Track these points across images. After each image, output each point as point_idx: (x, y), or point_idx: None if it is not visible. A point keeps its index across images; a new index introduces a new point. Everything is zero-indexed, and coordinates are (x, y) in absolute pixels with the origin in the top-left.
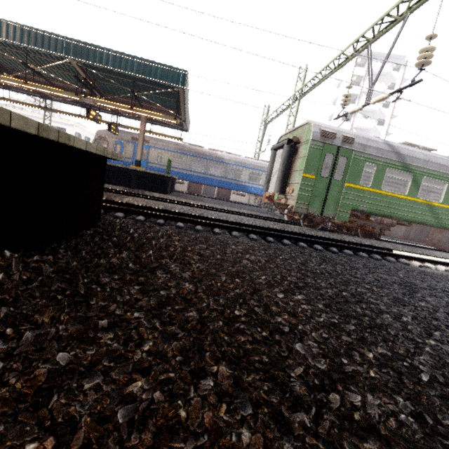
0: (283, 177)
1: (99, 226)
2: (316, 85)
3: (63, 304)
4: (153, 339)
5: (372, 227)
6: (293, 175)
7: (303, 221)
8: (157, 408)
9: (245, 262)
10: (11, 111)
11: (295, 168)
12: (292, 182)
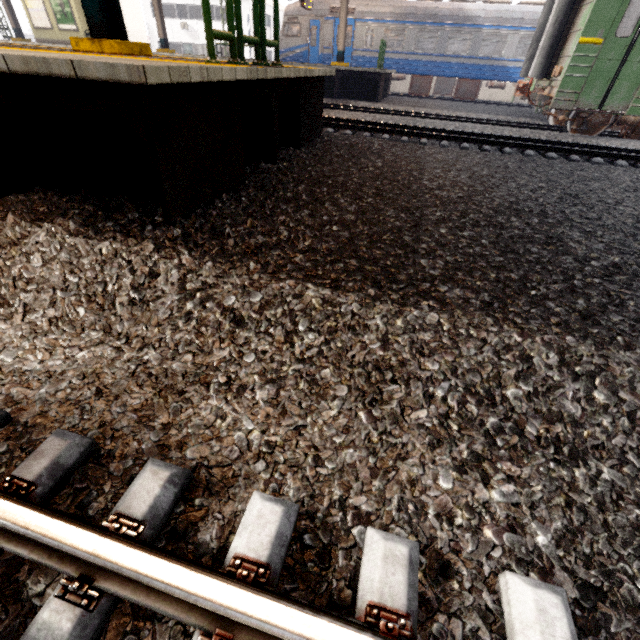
0: (551, 48)
1: (322, 136)
2: None
3: (323, 163)
4: (359, 174)
5: None
6: (570, 41)
7: (572, 123)
8: (360, 183)
9: (428, 158)
10: (299, 69)
11: (577, 25)
12: (565, 55)
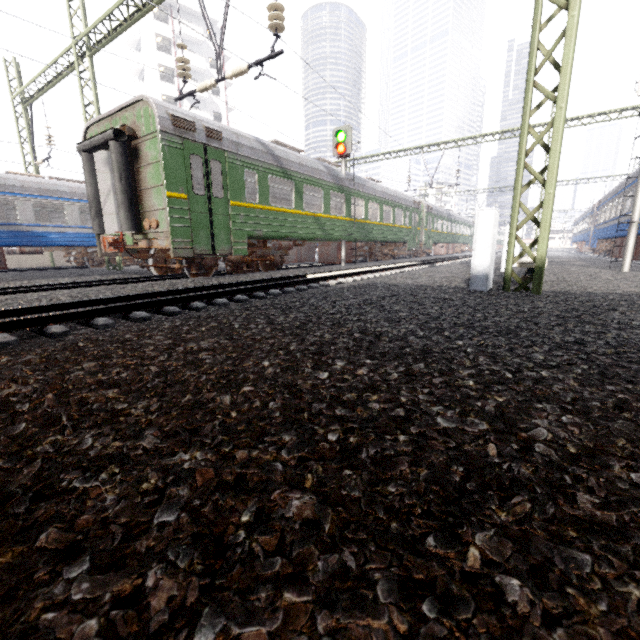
0: (131, 202)
1: None
2: (117, 31)
3: None
4: (343, 639)
5: (272, 255)
6: (147, 197)
7: (188, 269)
8: None
9: (205, 355)
10: None
11: (146, 183)
12: (151, 209)
